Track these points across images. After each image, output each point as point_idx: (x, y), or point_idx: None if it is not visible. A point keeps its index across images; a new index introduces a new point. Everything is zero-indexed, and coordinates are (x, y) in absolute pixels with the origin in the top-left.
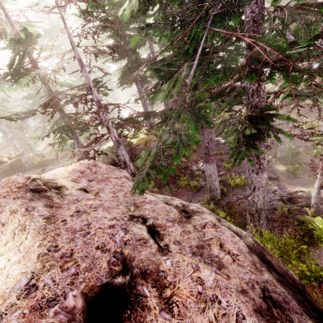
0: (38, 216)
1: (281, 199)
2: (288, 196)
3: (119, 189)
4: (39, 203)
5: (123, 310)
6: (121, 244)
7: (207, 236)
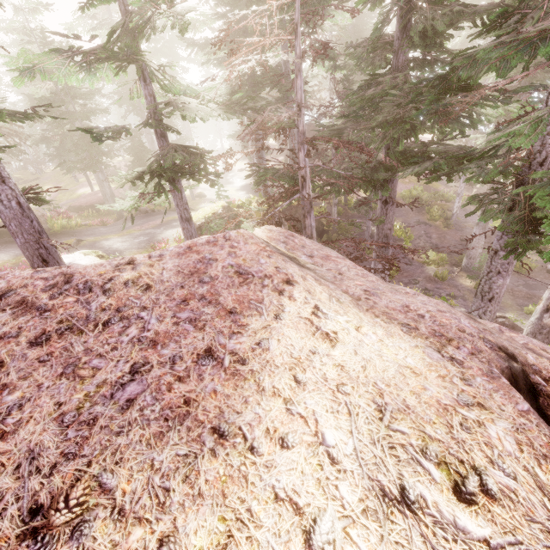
0: (334, 288)
1: None
2: None
3: (361, 273)
4: (310, 272)
5: (536, 396)
6: (476, 330)
7: (518, 340)
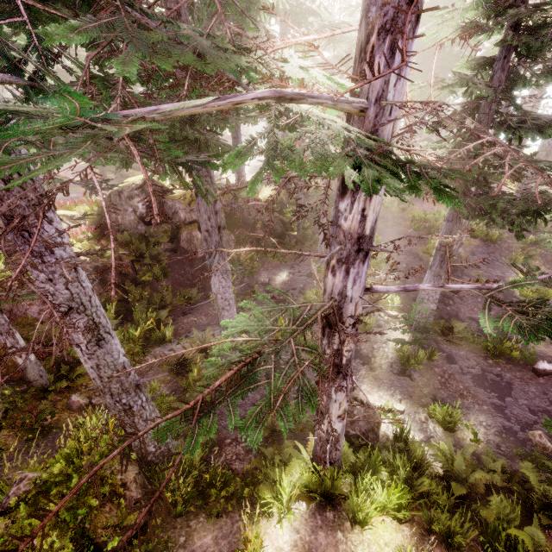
0: None
1: None
2: None
3: None
4: None
5: None
6: None
7: None
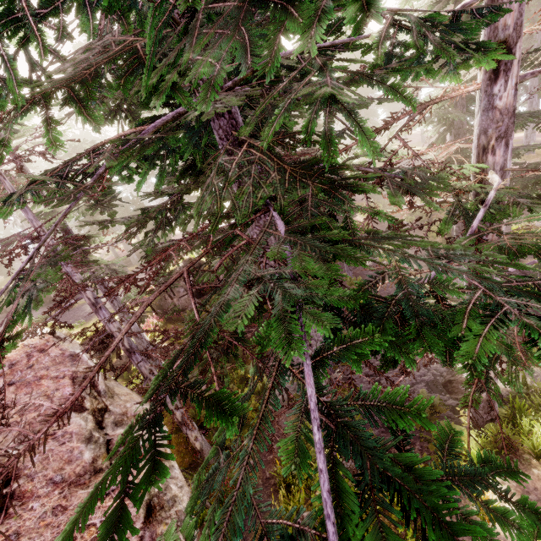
0: None
1: (434, 382)
2: (447, 376)
3: (37, 405)
4: None
5: None
6: None
7: (89, 519)
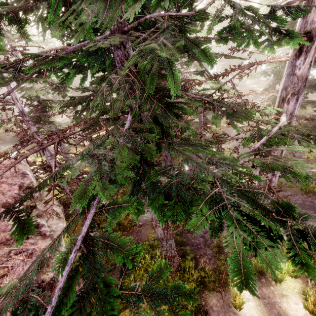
0: None
1: None
2: None
3: None
4: None
5: None
6: None
7: (6, 263)
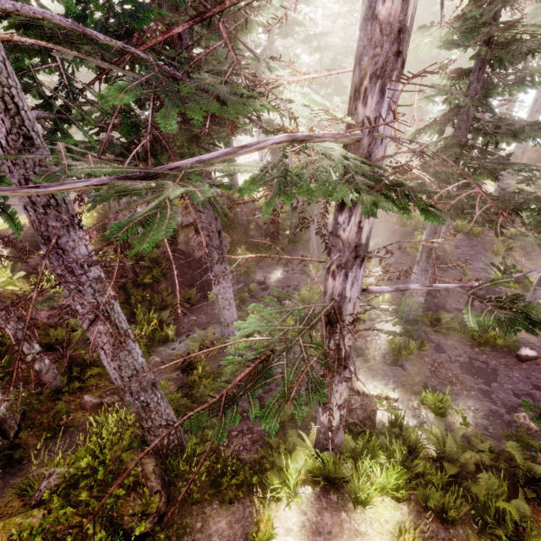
0: None
1: None
2: None
3: None
4: None
5: None
6: None
7: None
